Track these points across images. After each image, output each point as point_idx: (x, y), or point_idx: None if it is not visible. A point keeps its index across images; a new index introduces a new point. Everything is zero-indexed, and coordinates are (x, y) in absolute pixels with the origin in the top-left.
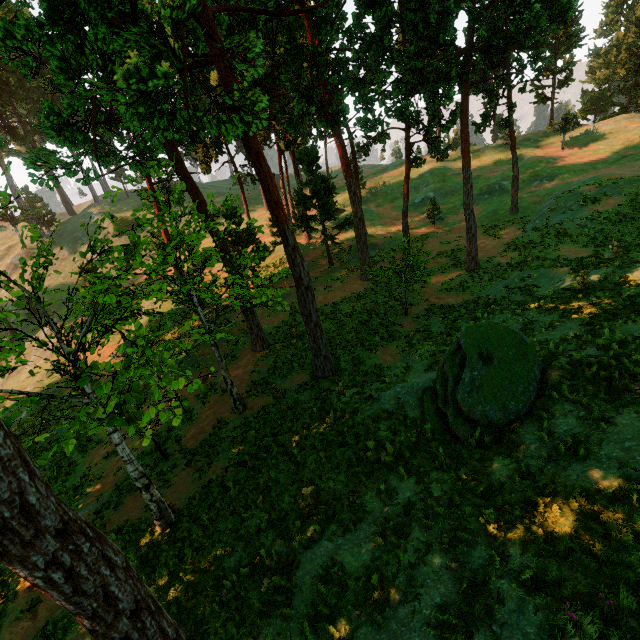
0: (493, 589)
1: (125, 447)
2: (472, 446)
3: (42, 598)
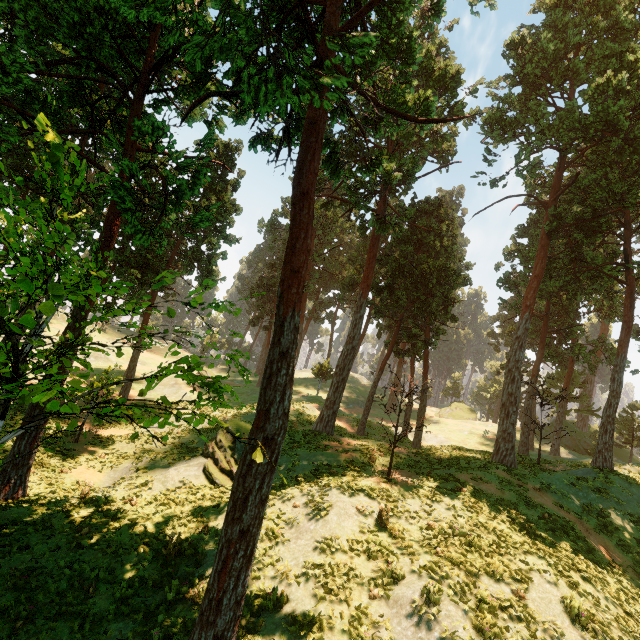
0: (316, 497)
1: None
2: None
3: None
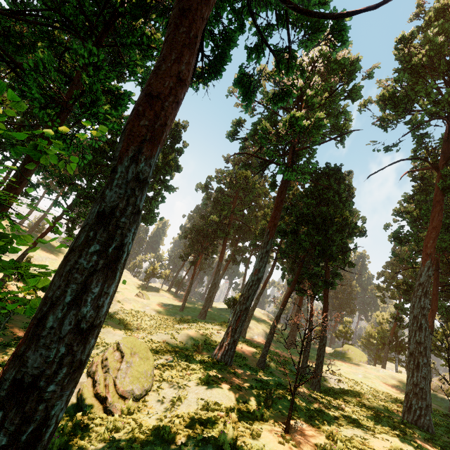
0: None
1: None
2: (125, 415)
3: None
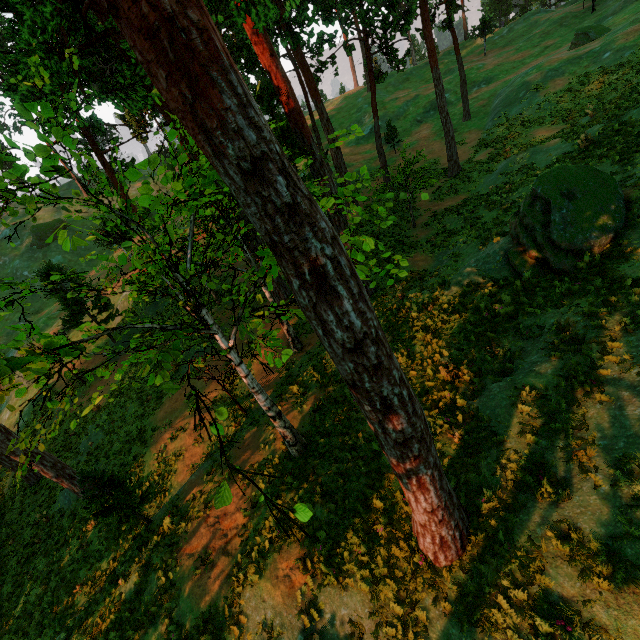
0: None
1: (253, 378)
2: (584, 270)
3: (209, 551)
